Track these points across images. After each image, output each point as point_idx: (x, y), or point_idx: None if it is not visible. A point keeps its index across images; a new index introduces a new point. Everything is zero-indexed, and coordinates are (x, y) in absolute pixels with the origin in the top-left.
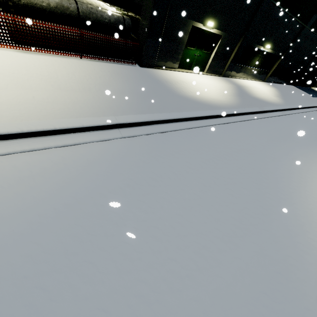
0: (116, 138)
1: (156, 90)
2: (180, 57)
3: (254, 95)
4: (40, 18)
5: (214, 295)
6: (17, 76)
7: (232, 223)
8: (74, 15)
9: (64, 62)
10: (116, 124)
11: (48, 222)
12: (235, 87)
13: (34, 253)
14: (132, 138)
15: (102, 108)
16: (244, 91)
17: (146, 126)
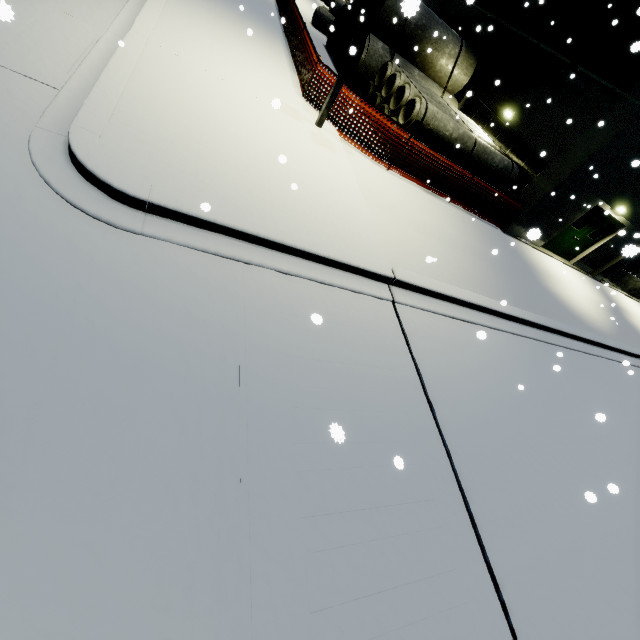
0: (522, 335)
1: (523, 276)
2: (554, 235)
3: (633, 325)
4: (431, 143)
5: (637, 522)
6: (414, 217)
7: (639, 477)
8: (466, 151)
9: (439, 206)
10: (523, 319)
11: (512, 398)
12: (610, 303)
13: (515, 418)
14: (531, 340)
15: (485, 286)
16: (621, 314)
17: (540, 330)
